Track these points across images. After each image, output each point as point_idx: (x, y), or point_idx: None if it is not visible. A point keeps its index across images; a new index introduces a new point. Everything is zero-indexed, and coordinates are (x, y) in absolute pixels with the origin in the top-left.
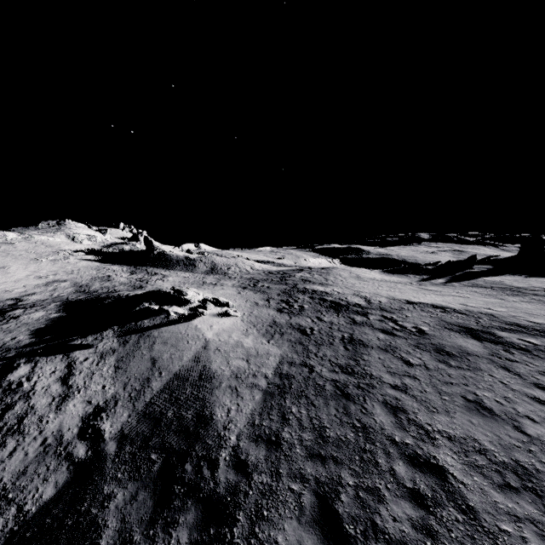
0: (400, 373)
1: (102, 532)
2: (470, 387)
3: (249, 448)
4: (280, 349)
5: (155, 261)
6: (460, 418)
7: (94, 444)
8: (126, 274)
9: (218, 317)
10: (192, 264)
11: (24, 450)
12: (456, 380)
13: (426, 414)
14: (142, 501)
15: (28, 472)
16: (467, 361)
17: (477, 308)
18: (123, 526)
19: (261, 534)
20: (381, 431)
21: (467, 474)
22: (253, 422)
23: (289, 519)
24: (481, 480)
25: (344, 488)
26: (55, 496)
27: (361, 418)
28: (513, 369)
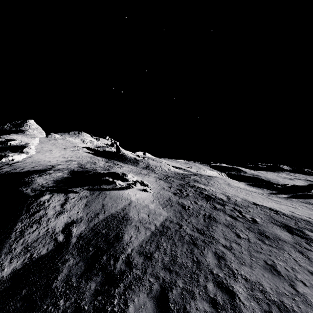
0: (231, 240)
1: (60, 273)
2: (272, 257)
3: (135, 256)
4: (168, 213)
5: (119, 158)
6: (257, 271)
7: (67, 236)
8: (103, 162)
9: (140, 191)
10: (137, 162)
11: (39, 231)
12: (265, 251)
13: (237, 264)
14: (80, 266)
15: (38, 241)
16: (276, 243)
17: (300, 216)
18: (69, 274)
19: (127, 295)
20: (207, 266)
21: (248, 300)
22: (141, 245)
23: (143, 293)
24: (255, 305)
25: (176, 287)
26: (46, 254)
27: (198, 257)
28: (306, 254)
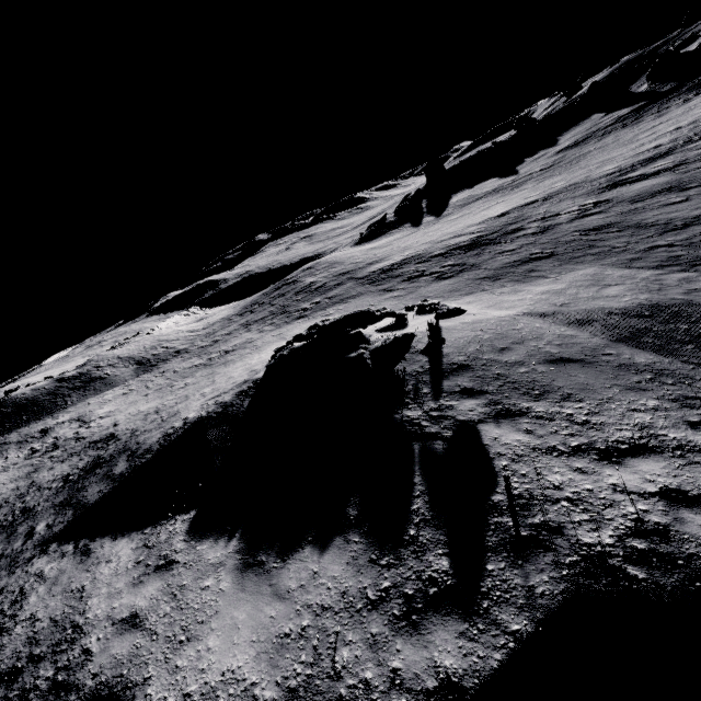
0: None
1: None
2: None
3: None
4: (582, 269)
5: None
6: None
7: None
8: None
9: (432, 313)
10: (90, 380)
11: None
12: None
13: None
14: None
15: None
16: (692, 181)
17: (548, 191)
18: None
19: None
20: None
21: None
22: None
23: None
24: None
25: None
26: None
27: None
28: None
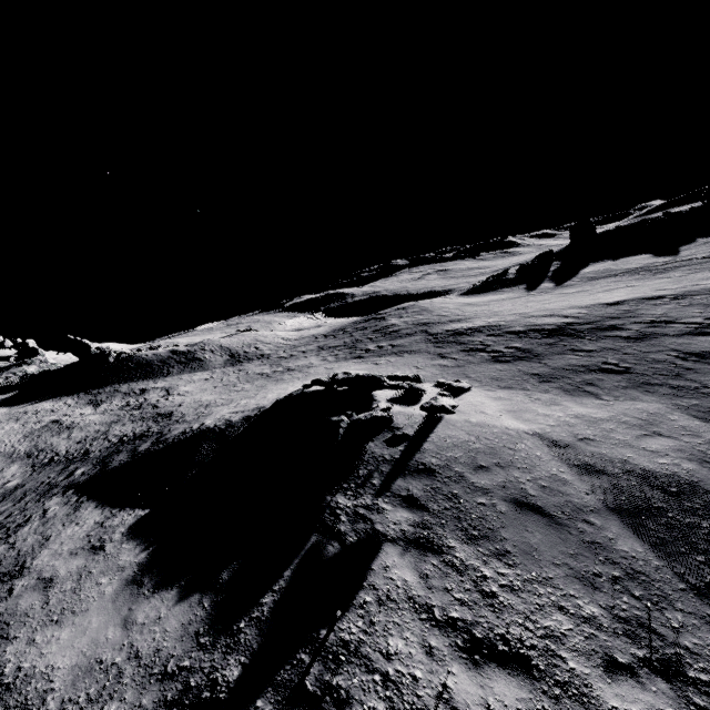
0: None
1: None
2: None
3: None
4: (646, 402)
5: (120, 373)
6: None
7: None
8: (86, 409)
9: (453, 398)
10: (192, 359)
11: None
12: None
13: None
14: None
15: None
16: None
17: (688, 288)
18: None
19: None
20: None
21: None
22: None
23: None
24: None
25: None
26: None
27: None
28: None
